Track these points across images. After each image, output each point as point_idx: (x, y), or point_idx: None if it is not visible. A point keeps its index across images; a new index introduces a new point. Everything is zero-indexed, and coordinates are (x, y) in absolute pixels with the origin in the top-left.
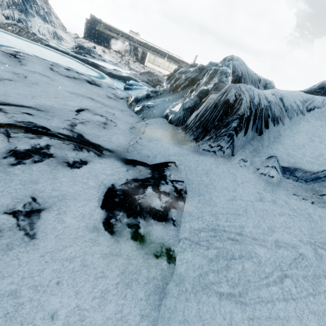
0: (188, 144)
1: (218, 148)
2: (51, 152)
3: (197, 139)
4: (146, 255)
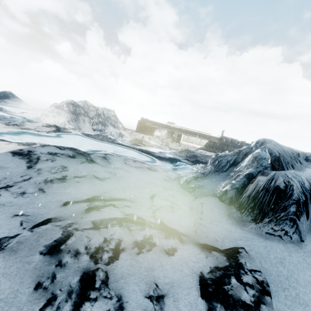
0: (247, 225)
1: (283, 233)
2: (154, 241)
3: (255, 220)
4: None
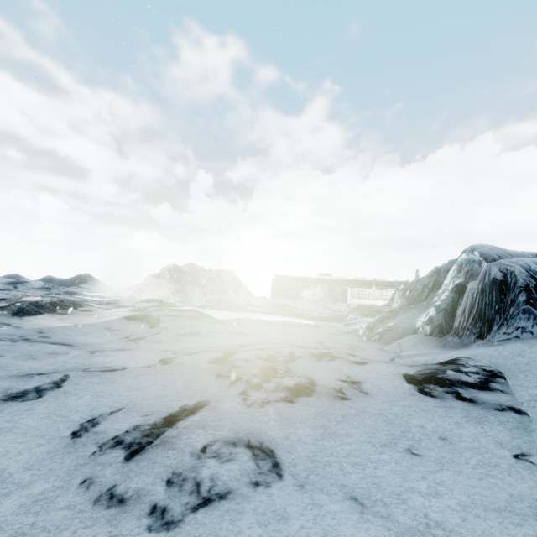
0: (471, 345)
1: (519, 331)
2: (335, 355)
3: (481, 336)
4: (484, 409)
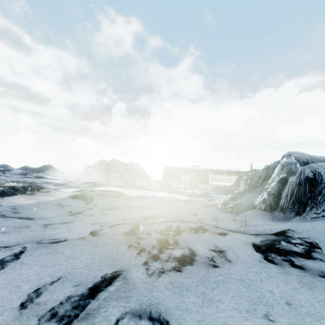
0: (292, 219)
1: None
2: (206, 228)
3: (299, 214)
4: (312, 275)
